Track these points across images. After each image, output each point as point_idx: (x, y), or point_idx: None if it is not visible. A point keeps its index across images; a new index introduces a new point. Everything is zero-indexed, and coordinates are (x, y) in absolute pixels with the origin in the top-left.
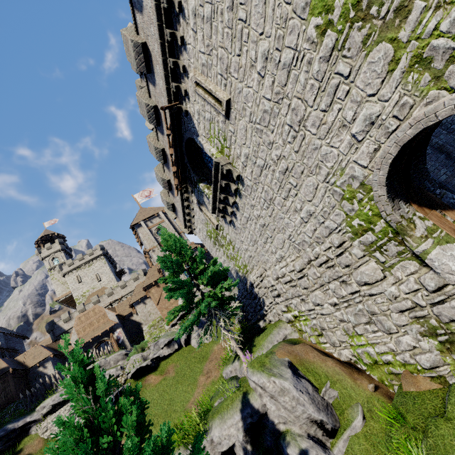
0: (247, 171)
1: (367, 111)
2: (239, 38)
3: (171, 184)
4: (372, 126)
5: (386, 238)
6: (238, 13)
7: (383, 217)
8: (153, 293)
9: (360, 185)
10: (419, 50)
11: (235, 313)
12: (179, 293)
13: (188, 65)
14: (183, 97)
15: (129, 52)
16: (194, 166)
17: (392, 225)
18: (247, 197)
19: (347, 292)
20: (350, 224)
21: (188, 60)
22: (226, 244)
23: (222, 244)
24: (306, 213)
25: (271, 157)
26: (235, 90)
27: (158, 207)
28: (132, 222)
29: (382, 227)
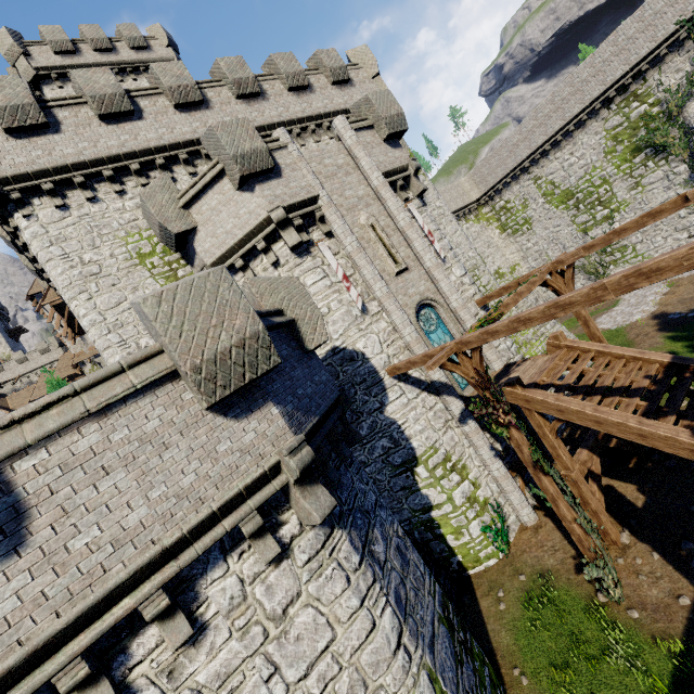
0: None
1: None
2: None
3: None
4: None
5: None
6: None
7: None
8: None
9: None
10: None
11: None
12: None
13: None
14: None
15: None
16: None
17: None
18: None
19: None
20: None
21: None
22: None
23: None
24: None
25: None
26: None
27: None
28: (30, 290)
29: None
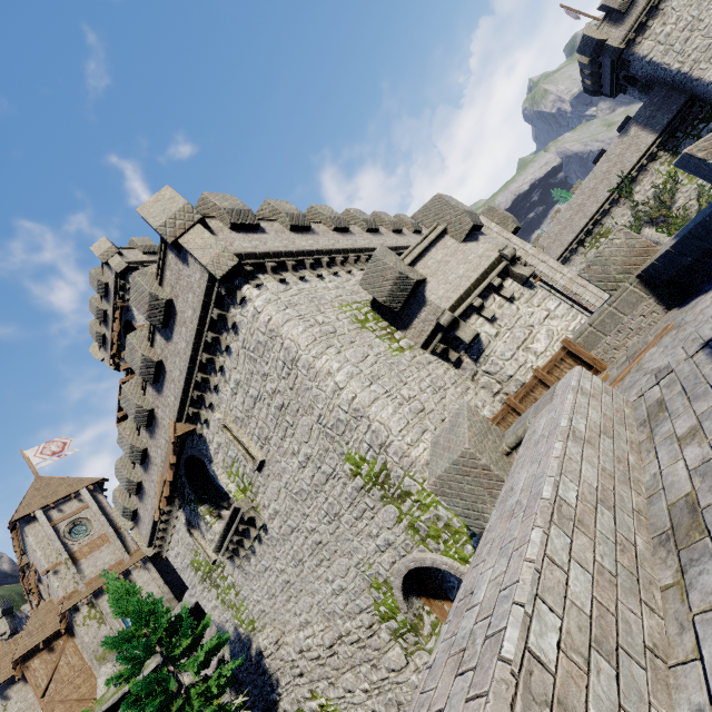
0: (275, 524)
1: (386, 535)
2: (284, 430)
3: (143, 486)
4: (390, 546)
5: (406, 628)
6: (286, 416)
7: (402, 613)
8: (37, 670)
9: (384, 581)
10: (412, 521)
11: (234, 710)
12: (154, 703)
13: (216, 404)
14: (200, 420)
15: (133, 358)
16: (193, 480)
17: (408, 621)
18: (270, 546)
19: (378, 678)
20: (378, 608)
21: (218, 401)
22: (225, 586)
23: (217, 583)
24: (339, 586)
25: (305, 525)
26: (273, 457)
27: (78, 478)
28: (15, 514)
29: (402, 619)
